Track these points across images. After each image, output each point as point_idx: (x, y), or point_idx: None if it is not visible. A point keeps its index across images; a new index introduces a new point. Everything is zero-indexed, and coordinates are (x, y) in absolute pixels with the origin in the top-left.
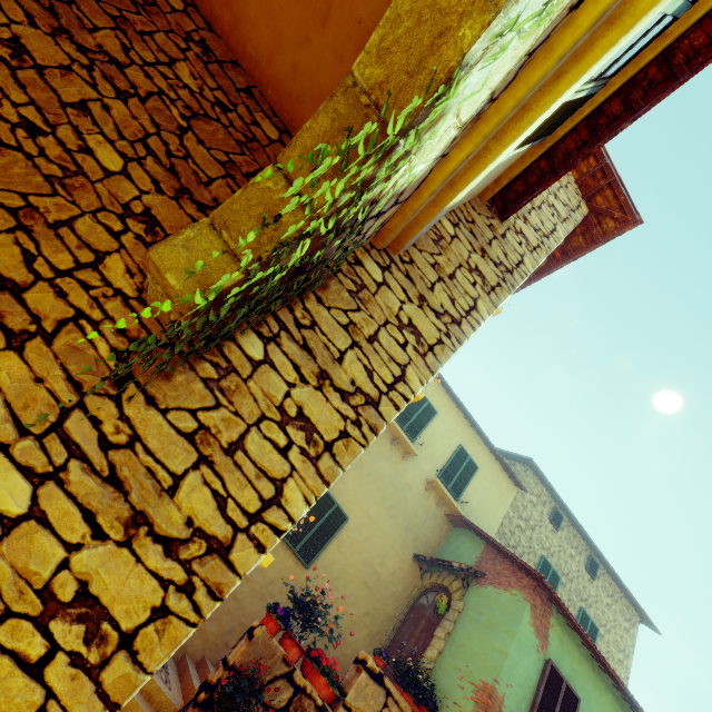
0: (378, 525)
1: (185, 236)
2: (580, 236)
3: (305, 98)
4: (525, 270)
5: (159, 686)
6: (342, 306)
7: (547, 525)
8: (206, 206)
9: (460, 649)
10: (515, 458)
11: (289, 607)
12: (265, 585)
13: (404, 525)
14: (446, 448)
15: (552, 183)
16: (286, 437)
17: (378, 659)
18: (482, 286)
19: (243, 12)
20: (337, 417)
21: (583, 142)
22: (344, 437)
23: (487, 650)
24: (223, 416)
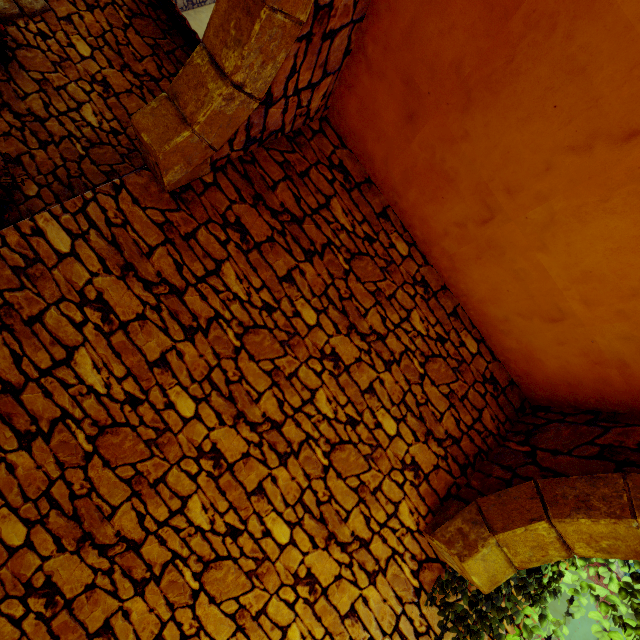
0: None
1: (482, 552)
2: None
3: (510, 335)
4: None
5: None
6: None
7: None
8: (441, 439)
9: None
10: None
11: None
12: None
13: None
14: None
15: None
16: None
17: None
18: None
19: (464, 270)
20: None
21: None
22: None
23: (550, 610)
24: None
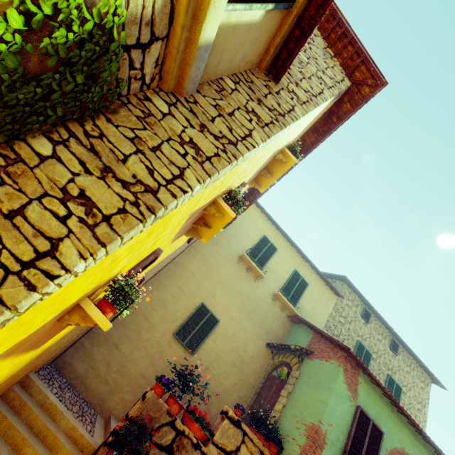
0: (241, 325)
1: None
2: (347, 103)
3: None
4: (295, 115)
5: (82, 434)
6: (129, 126)
7: (360, 320)
8: None
9: (296, 402)
10: (335, 277)
11: (173, 378)
12: (164, 368)
13: (258, 324)
14: (285, 272)
15: (303, 44)
16: (66, 210)
17: (237, 410)
18: (257, 122)
19: None
20: (117, 199)
21: (319, 6)
22: (122, 213)
23: (314, 401)
24: (6, 191)
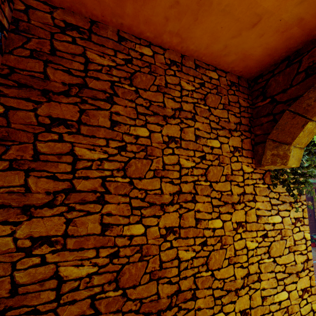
0: None
1: (291, 155)
2: None
3: (230, 54)
4: None
5: None
6: None
7: None
8: (235, 128)
9: None
10: None
11: None
12: None
13: None
14: None
15: None
16: None
17: None
18: None
19: (189, 36)
20: None
21: None
22: None
23: None
24: None
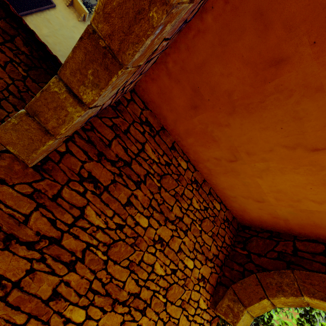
0: None
1: (242, 318)
2: None
3: (235, 202)
4: None
5: None
6: None
7: None
8: (211, 259)
9: None
10: None
11: None
12: None
13: None
14: None
15: None
16: None
17: None
18: None
19: (216, 176)
20: None
21: None
22: None
23: None
24: None
